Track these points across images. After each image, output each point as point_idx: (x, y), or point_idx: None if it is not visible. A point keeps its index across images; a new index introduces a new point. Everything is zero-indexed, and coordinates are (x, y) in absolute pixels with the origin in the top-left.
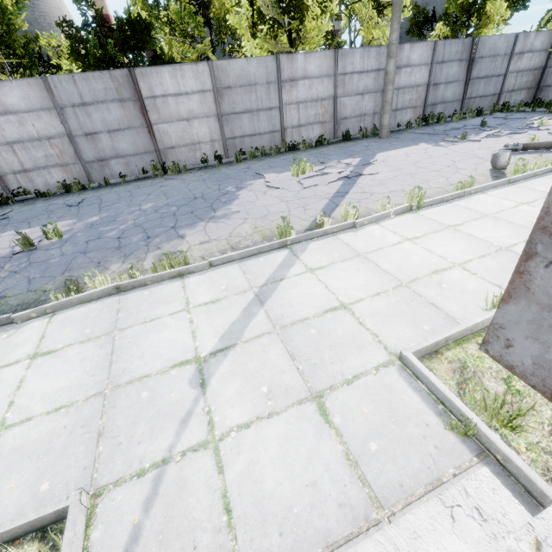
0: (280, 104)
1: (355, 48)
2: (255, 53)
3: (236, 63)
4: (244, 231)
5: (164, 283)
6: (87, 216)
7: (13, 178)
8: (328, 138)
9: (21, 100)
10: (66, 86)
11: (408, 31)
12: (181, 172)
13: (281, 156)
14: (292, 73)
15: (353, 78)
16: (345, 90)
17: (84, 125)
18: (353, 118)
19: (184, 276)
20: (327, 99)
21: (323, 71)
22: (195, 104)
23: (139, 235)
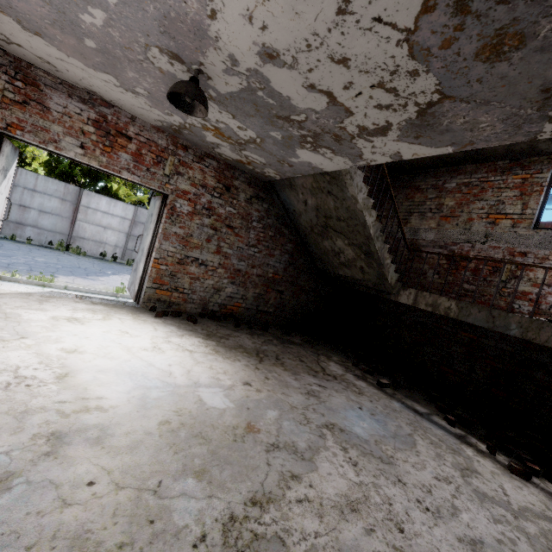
0: None
1: None
2: None
3: None
4: (98, 287)
5: (31, 285)
6: None
7: None
8: None
9: None
10: (29, 177)
11: None
12: (80, 254)
13: None
14: None
15: None
16: None
17: (24, 200)
18: None
19: (45, 287)
20: None
21: None
22: (115, 222)
23: (25, 267)
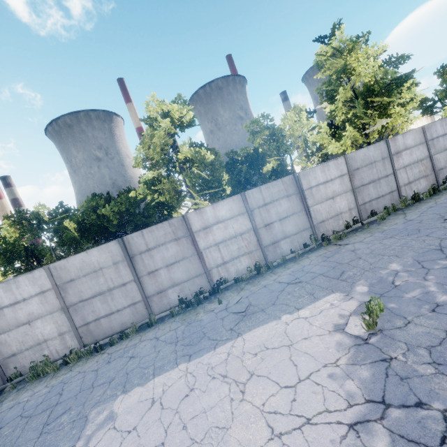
0: (394, 171)
1: (435, 121)
2: (334, 151)
3: (360, 152)
4: None
5: None
6: (342, 287)
7: (216, 270)
8: (432, 186)
9: (227, 211)
10: (255, 195)
11: (421, 113)
12: (341, 238)
13: (418, 207)
14: (396, 148)
15: (439, 140)
16: (435, 150)
17: (264, 219)
18: (446, 167)
19: None
20: (424, 159)
21: (416, 141)
22: (336, 186)
23: None
